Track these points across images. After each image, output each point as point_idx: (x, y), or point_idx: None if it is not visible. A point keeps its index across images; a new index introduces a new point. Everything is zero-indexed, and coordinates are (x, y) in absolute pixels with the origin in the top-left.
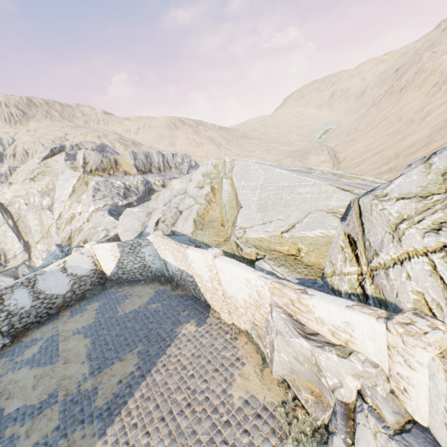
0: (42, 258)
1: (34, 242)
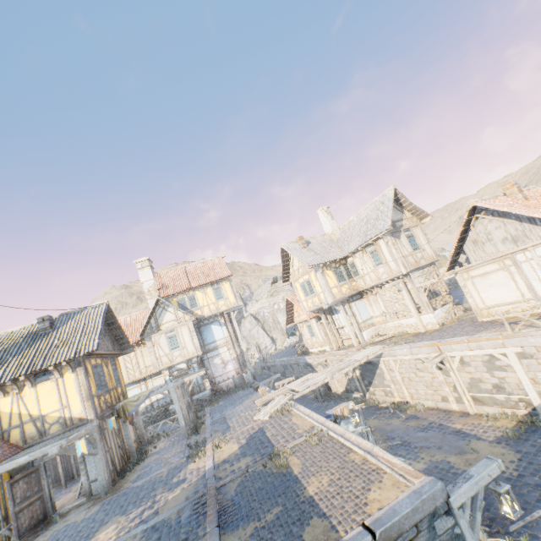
0: (293, 341)
1: (280, 334)
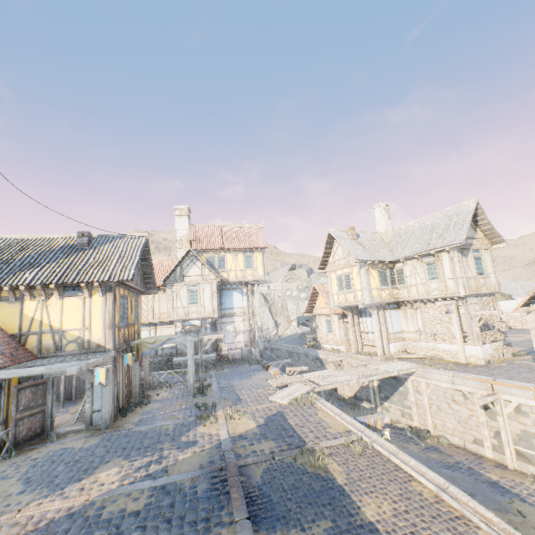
0: (296, 331)
1: (284, 321)
